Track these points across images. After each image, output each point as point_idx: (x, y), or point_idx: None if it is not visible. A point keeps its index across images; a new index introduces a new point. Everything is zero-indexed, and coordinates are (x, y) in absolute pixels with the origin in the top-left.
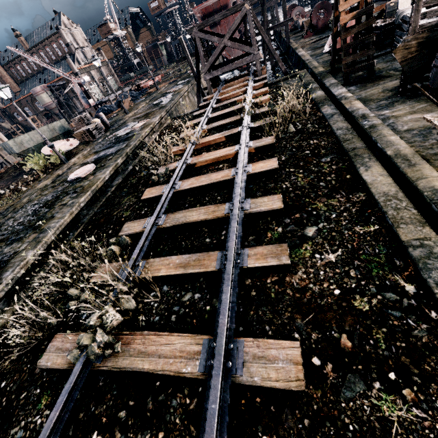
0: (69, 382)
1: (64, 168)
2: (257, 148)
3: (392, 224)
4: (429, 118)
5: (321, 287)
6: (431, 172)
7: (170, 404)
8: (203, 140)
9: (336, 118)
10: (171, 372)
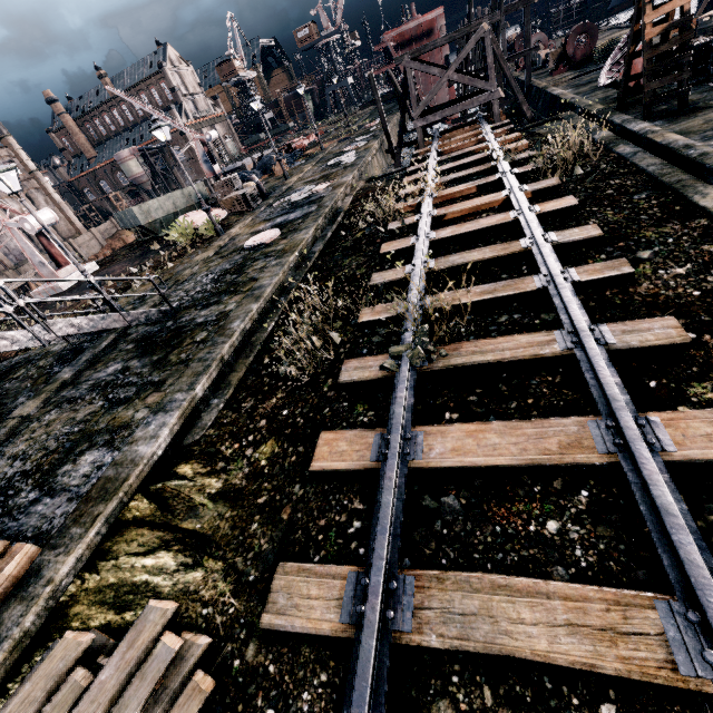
0: (402, 377)
1: (226, 239)
2: (536, 191)
3: None
4: None
5: (676, 292)
6: None
7: (528, 383)
8: (443, 193)
9: (642, 156)
10: (525, 357)
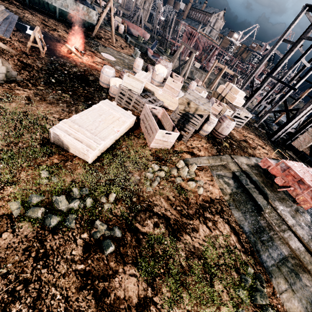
0: None
1: None
2: None
3: None
4: None
5: None
6: None
7: None
8: None
9: None
10: None
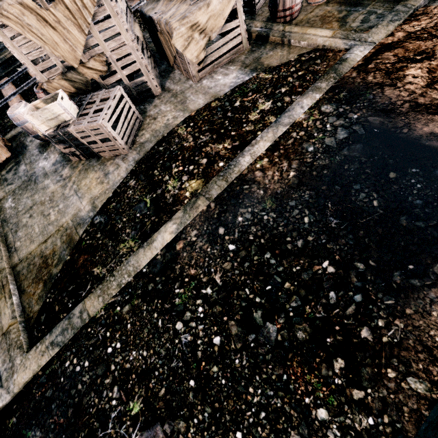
0: None
1: None
2: None
3: None
4: None
5: None
6: None
7: None
8: None
9: None
10: None
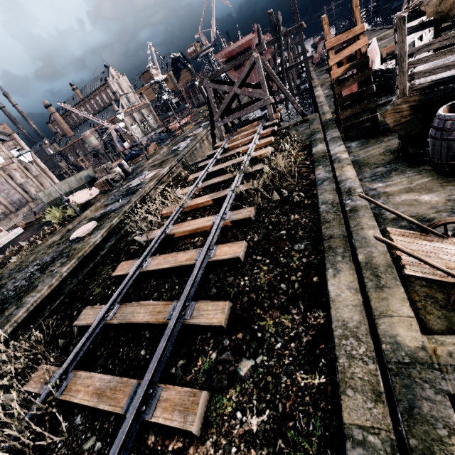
0: None
1: (75, 222)
2: (233, 221)
3: (338, 384)
4: (392, 232)
5: None
6: (401, 305)
7: None
8: (192, 202)
9: (325, 186)
10: None
